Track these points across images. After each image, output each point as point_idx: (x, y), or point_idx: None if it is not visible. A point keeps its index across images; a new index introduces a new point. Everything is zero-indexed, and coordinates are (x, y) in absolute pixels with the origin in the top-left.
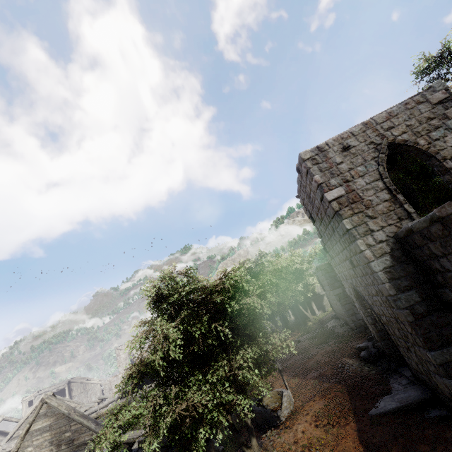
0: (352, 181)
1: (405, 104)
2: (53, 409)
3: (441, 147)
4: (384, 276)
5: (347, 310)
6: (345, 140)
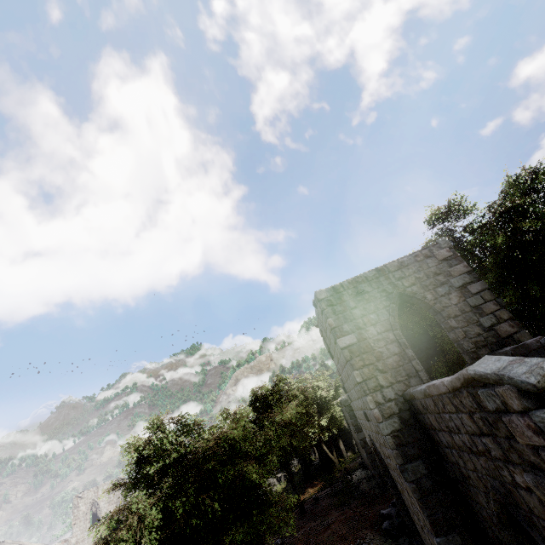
0: (365, 329)
1: (415, 256)
2: None
3: (446, 304)
4: (392, 441)
5: (372, 460)
6: (359, 284)
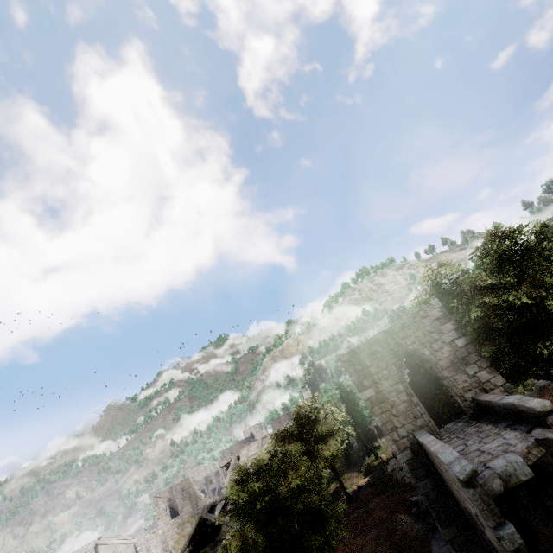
0: (380, 383)
1: (413, 318)
2: None
3: (439, 357)
4: (407, 467)
5: None
6: (372, 346)
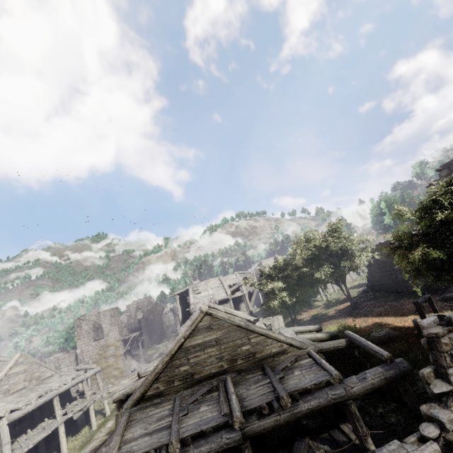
0: None
1: None
2: (221, 322)
3: None
4: None
5: (410, 276)
6: None
